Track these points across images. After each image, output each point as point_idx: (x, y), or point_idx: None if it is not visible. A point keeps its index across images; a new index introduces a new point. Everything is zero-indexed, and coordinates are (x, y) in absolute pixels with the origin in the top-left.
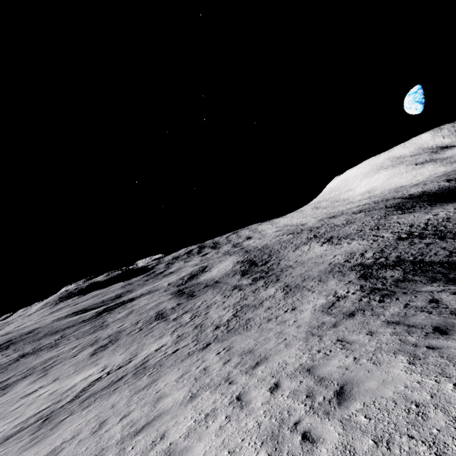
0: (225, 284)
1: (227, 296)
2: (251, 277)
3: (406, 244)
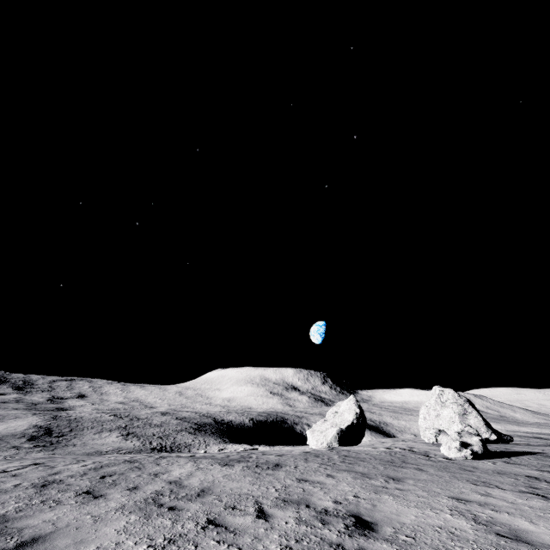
0: (6, 442)
1: (4, 450)
2: (35, 443)
3: (147, 452)
